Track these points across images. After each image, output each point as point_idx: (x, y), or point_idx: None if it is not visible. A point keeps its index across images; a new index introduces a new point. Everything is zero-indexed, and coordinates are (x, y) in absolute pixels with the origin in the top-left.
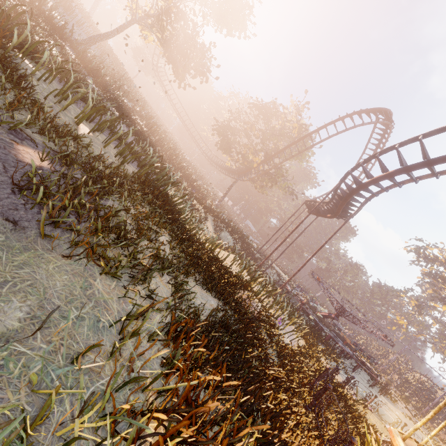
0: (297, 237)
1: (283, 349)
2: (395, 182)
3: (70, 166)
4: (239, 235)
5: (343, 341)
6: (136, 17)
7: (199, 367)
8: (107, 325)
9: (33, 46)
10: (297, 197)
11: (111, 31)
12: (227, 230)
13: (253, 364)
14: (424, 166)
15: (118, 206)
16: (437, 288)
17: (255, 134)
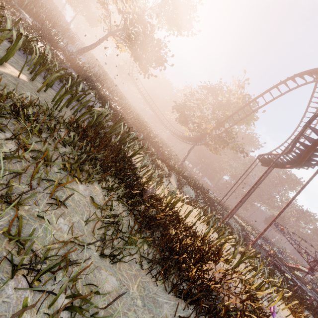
0: (255, 189)
1: None
2: None
3: None
4: (200, 189)
5: None
6: (110, 31)
7: None
8: None
9: None
10: (247, 155)
11: (94, 43)
12: (189, 185)
13: None
14: None
15: None
16: None
17: (206, 108)
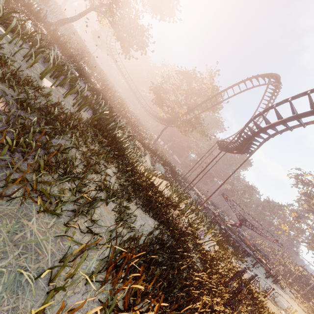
0: (211, 168)
1: (204, 255)
2: (287, 126)
3: (26, 109)
4: (169, 166)
5: (245, 244)
6: (93, 5)
7: (137, 305)
8: (32, 277)
9: (5, 15)
10: (210, 138)
11: (75, 16)
12: (160, 162)
13: (184, 276)
14: (312, 114)
15: (67, 144)
16: (310, 204)
17: (180, 93)
